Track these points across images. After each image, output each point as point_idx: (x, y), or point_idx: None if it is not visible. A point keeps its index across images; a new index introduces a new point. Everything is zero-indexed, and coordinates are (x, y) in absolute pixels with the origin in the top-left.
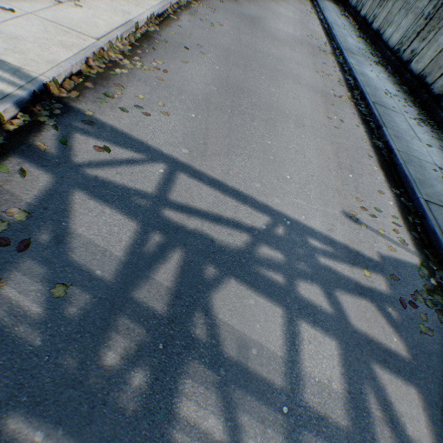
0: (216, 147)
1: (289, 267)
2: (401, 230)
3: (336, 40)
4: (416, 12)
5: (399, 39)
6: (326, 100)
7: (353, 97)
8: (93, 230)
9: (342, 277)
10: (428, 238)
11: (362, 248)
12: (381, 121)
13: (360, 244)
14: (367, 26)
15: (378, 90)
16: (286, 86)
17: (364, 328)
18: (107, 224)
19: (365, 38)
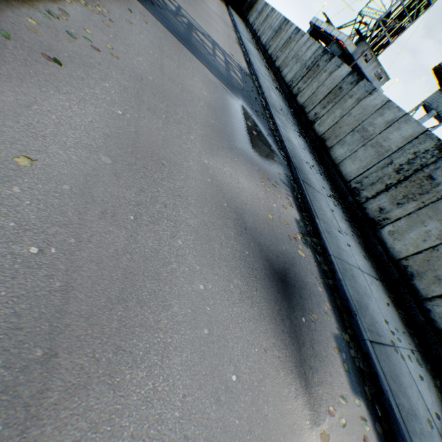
0: (190, 14)
1: (213, 44)
2: (246, 69)
3: (237, 29)
4: (273, 30)
5: (266, 41)
6: (229, 37)
7: (240, 46)
8: (166, 2)
9: (227, 56)
10: (254, 75)
11: (233, 60)
12: (249, 54)
13: (233, 59)
14: (255, 35)
15: (252, 51)
16: (212, 22)
17: (230, 63)
18: (169, 4)
19: (254, 40)
